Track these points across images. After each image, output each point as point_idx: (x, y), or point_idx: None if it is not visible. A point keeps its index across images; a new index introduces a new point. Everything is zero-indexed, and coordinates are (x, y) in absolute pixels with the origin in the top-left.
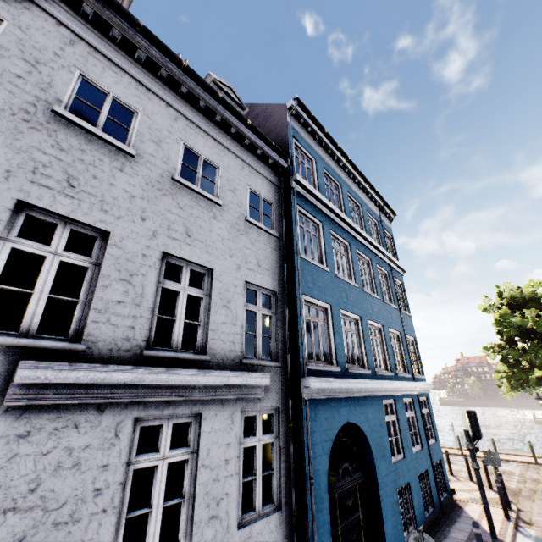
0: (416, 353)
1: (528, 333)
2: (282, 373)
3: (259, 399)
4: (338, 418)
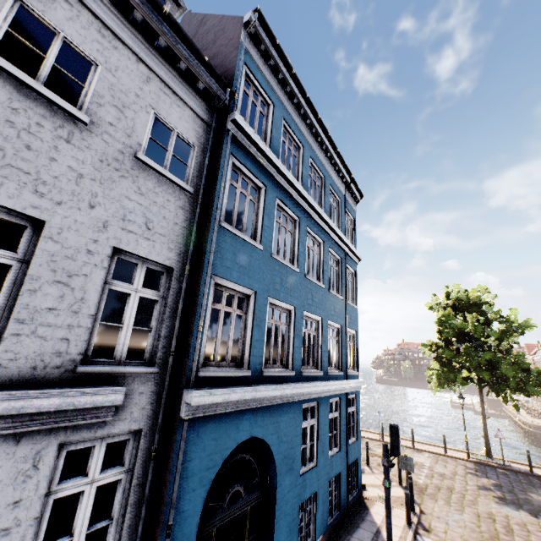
0: (355, 348)
1: (465, 336)
2: (158, 381)
3: (104, 422)
4: (234, 436)
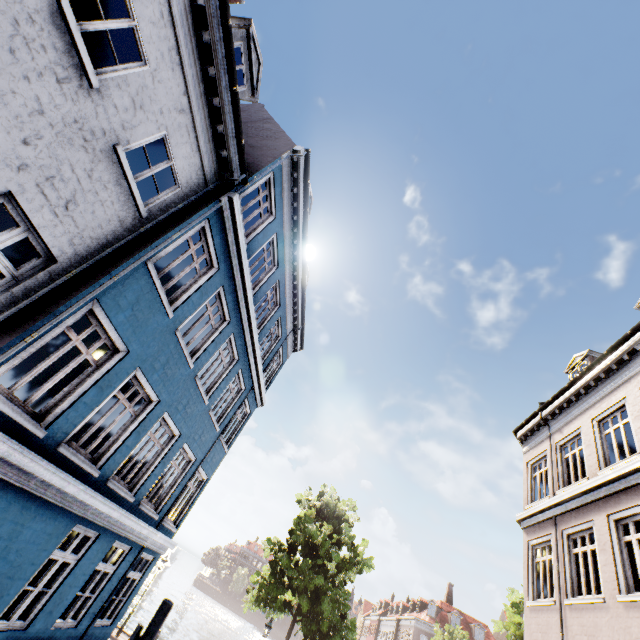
0: (193, 497)
1: (312, 548)
2: None
3: None
4: None
